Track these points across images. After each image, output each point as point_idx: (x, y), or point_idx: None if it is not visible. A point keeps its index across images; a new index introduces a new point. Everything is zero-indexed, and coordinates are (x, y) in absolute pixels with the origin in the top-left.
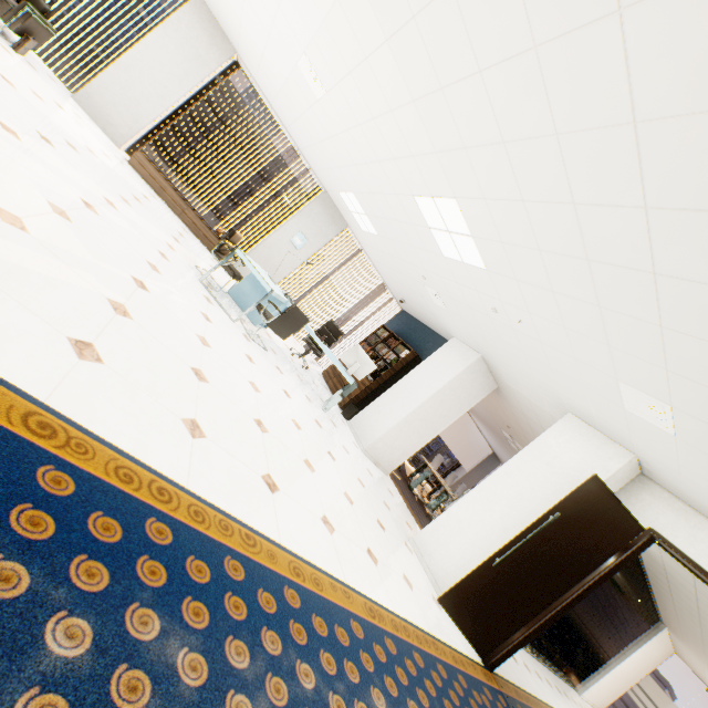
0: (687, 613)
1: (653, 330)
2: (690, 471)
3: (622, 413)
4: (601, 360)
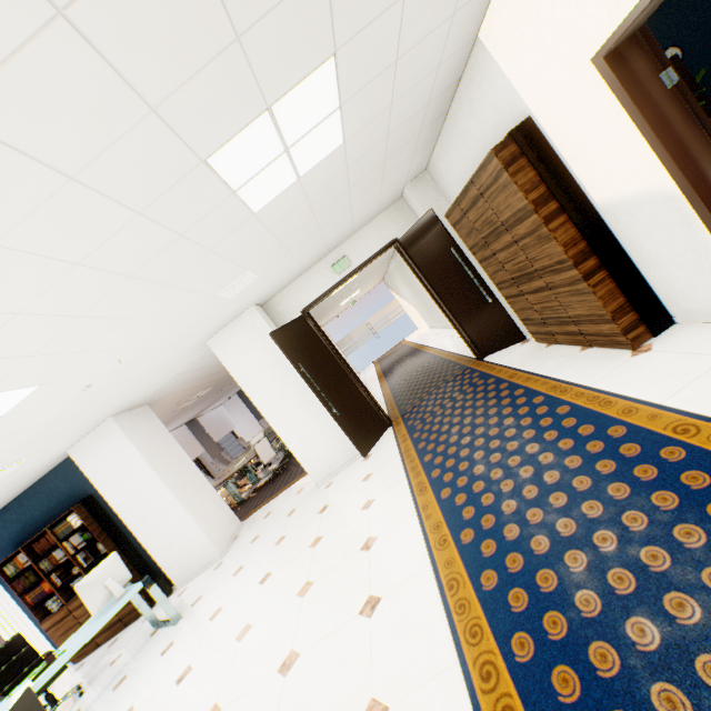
0: (316, 312)
1: (208, 256)
2: (276, 277)
3: (231, 302)
4: (197, 301)
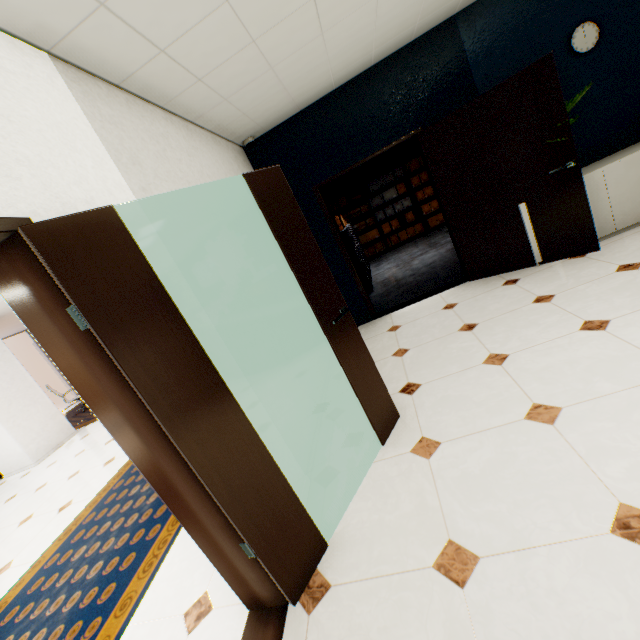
0: None
1: None
2: None
3: None
4: None
